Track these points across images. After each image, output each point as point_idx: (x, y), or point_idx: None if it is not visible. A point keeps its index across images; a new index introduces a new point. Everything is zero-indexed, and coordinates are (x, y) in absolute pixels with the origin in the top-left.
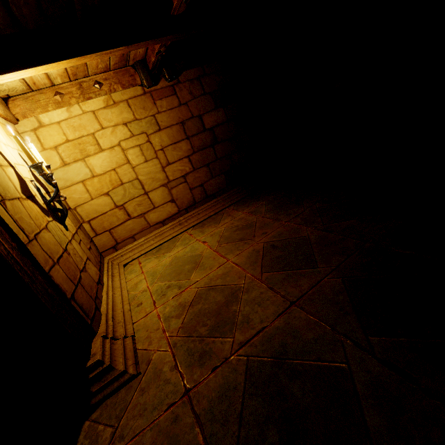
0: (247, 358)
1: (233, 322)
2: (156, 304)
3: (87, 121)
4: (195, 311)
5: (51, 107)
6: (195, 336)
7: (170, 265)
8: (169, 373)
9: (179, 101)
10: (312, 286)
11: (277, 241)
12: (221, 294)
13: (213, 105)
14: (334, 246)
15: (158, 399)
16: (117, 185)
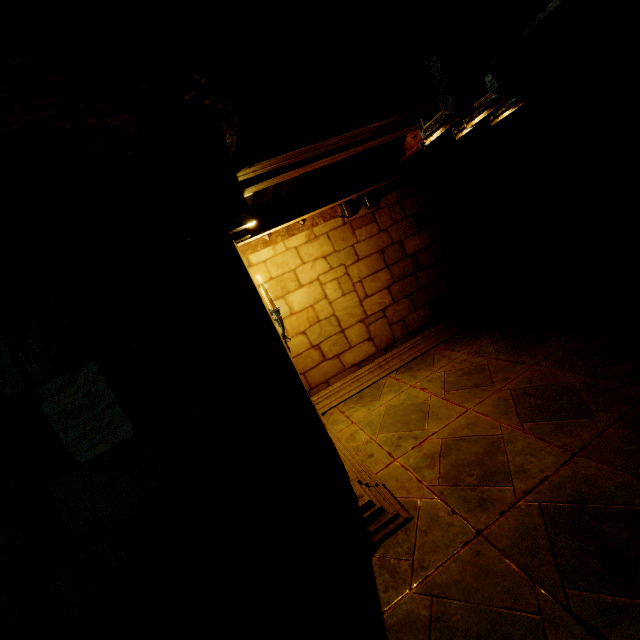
0: (538, 503)
1: (505, 472)
2: (393, 456)
3: (289, 257)
4: (450, 462)
5: (260, 247)
6: (463, 485)
7: (388, 415)
8: (448, 518)
9: (379, 228)
10: (595, 436)
11: (528, 388)
12: (476, 445)
13: (415, 228)
14: (611, 394)
15: (447, 538)
16: (314, 323)
